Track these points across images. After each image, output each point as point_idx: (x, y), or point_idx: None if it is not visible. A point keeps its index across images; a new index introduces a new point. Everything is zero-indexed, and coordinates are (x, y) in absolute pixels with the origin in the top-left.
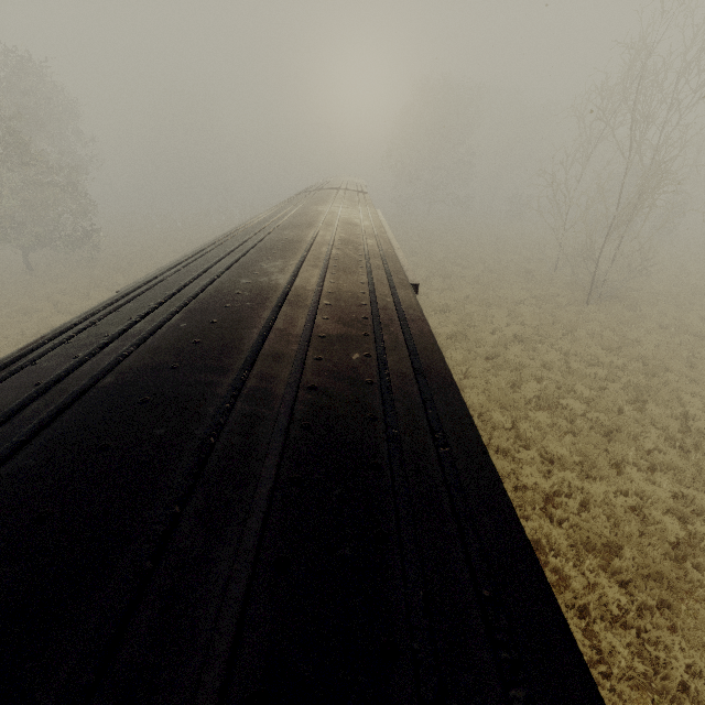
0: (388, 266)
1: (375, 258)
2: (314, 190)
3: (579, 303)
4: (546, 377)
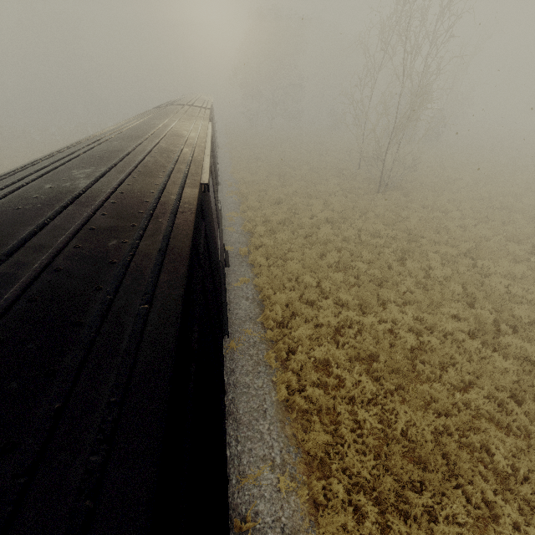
0: (188, 169)
1: (181, 163)
2: (165, 106)
3: (373, 193)
4: (345, 247)
